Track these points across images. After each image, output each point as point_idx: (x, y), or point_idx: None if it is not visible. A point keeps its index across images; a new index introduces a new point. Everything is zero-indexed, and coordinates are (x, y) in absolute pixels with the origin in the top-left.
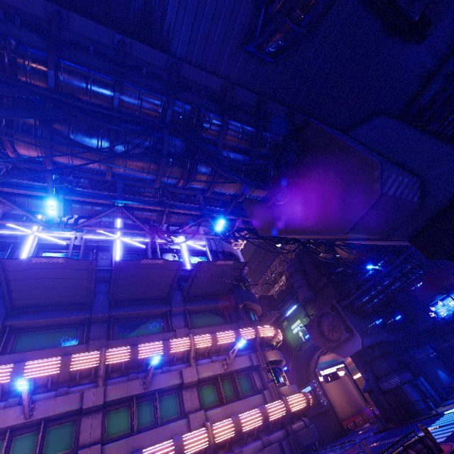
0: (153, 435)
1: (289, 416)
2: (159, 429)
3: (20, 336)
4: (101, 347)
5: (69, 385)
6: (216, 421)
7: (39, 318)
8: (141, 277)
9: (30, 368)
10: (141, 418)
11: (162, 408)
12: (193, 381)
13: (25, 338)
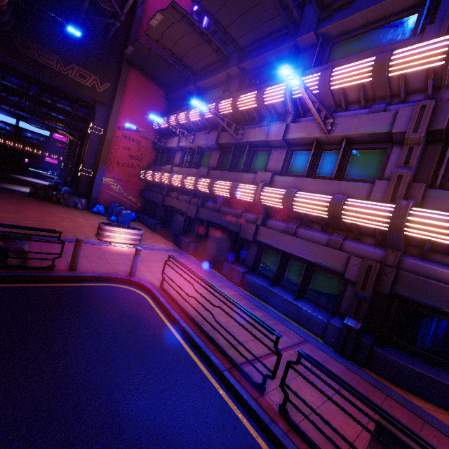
0: (232, 176)
1: (397, 239)
2: (237, 174)
3: (205, 95)
4: (217, 99)
5: (212, 129)
6: (280, 188)
7: (206, 79)
8: (229, 1)
9: (191, 114)
10: (241, 163)
11: (256, 161)
12: (277, 141)
13: (207, 96)
